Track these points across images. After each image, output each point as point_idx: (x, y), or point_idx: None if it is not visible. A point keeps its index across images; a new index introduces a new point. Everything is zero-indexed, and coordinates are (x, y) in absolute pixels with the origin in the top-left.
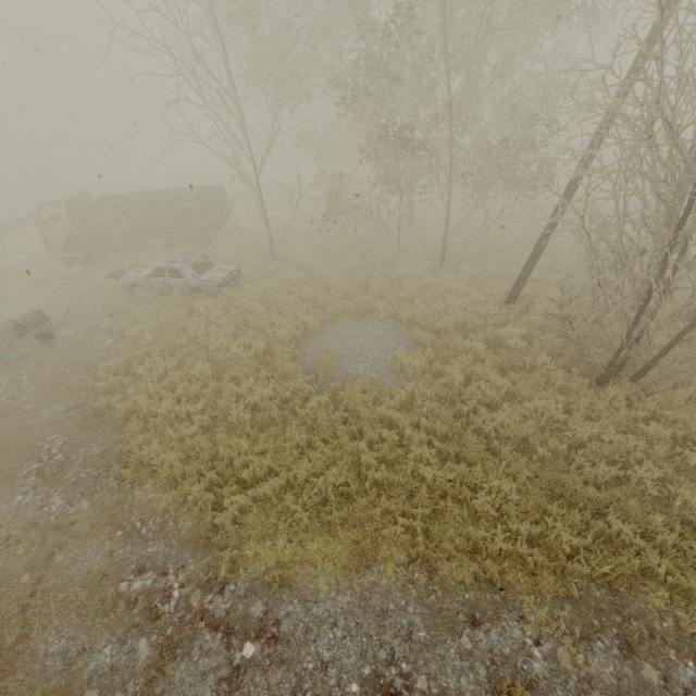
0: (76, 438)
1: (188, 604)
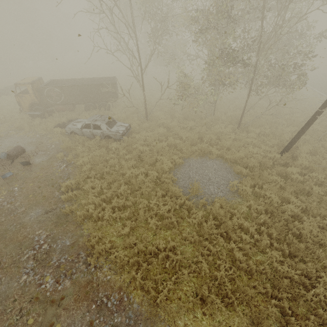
0: (54, 233)
1: None
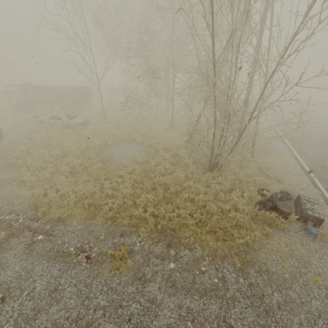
0: (0, 172)
1: (24, 224)
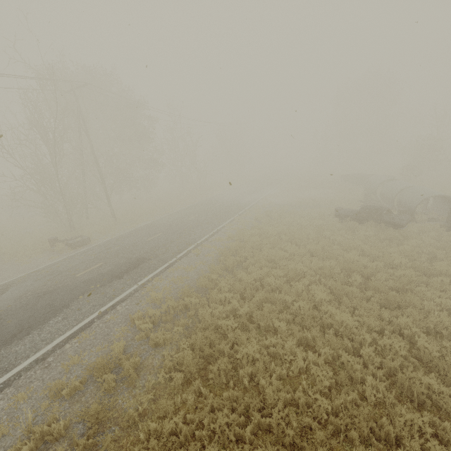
0: None
1: None
